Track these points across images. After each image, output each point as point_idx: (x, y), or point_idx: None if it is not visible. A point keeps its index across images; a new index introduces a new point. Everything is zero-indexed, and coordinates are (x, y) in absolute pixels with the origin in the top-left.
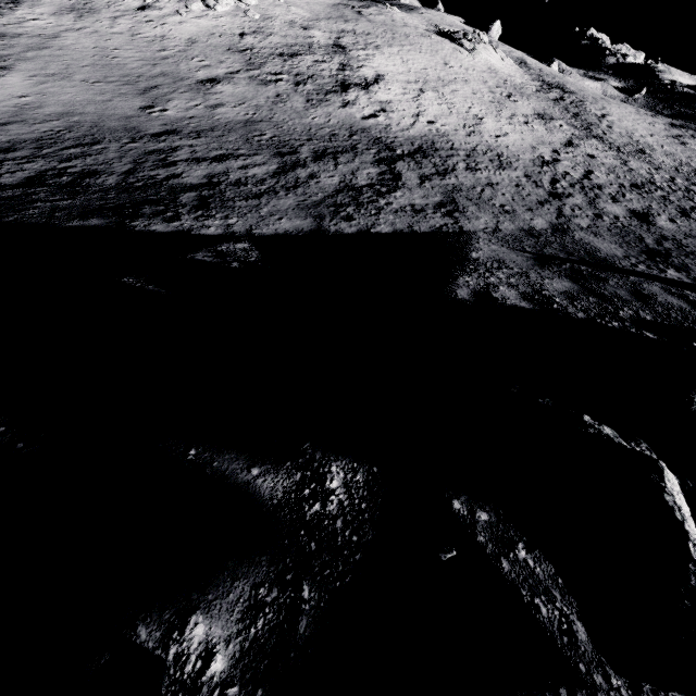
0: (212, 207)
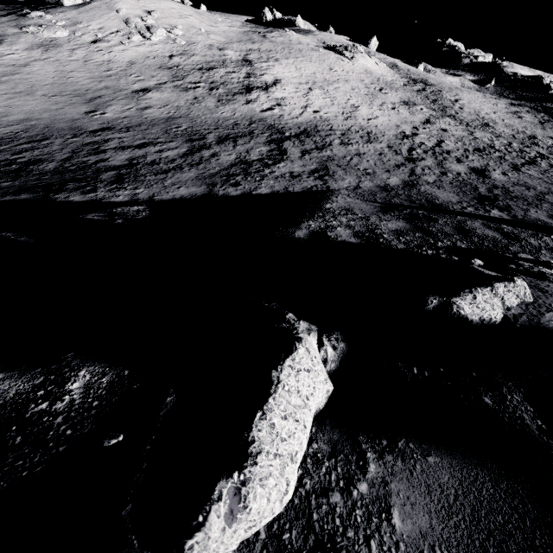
0: (126, 181)
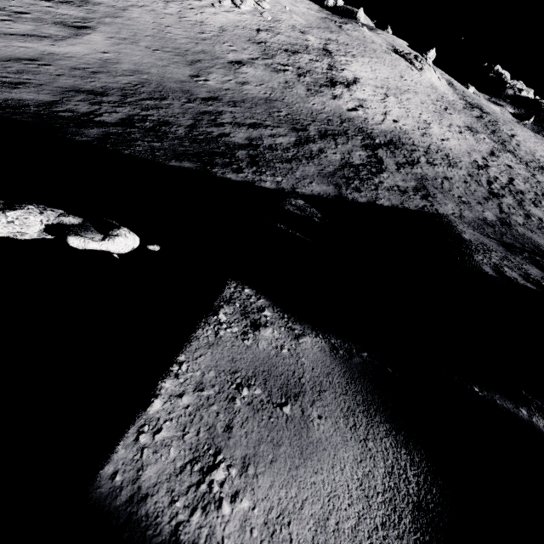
0: (261, 165)
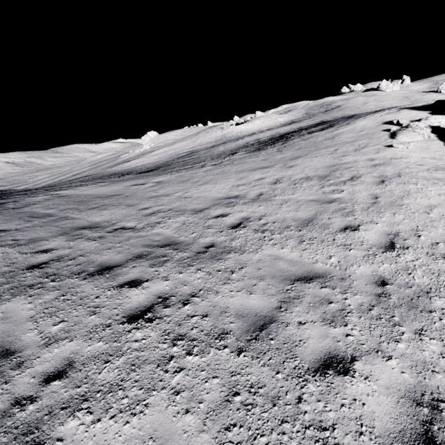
0: None
